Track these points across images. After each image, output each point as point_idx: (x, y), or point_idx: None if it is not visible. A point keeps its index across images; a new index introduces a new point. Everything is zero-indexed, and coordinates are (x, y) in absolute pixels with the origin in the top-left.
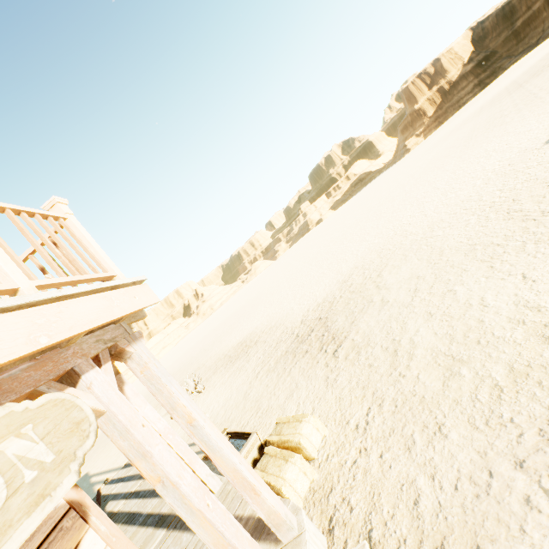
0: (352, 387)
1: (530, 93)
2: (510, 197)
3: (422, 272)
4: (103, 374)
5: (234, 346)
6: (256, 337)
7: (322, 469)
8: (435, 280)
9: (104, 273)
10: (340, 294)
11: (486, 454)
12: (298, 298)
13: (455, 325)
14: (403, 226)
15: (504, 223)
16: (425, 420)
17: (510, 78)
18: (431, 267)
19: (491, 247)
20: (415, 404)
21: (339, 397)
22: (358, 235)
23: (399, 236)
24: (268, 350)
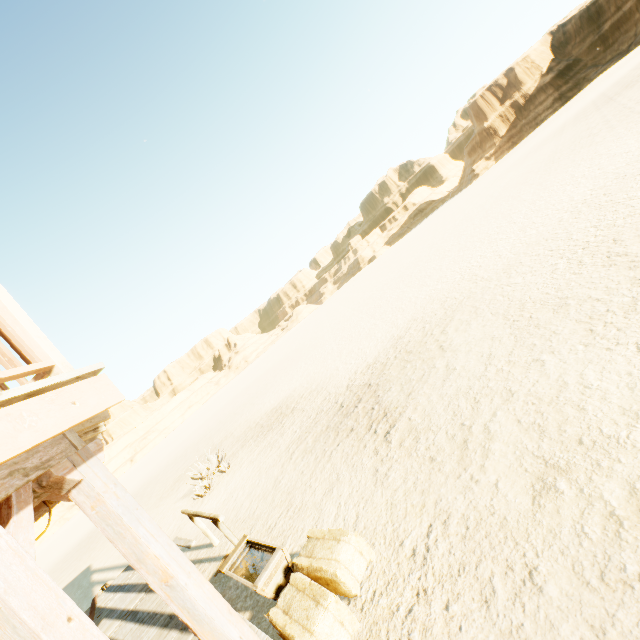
0: (408, 489)
1: (624, 107)
2: (610, 236)
3: (498, 331)
4: (7, 535)
5: (268, 413)
6: (293, 403)
7: (365, 614)
8: (515, 344)
9: (28, 365)
10: (394, 354)
11: (605, 632)
12: (344, 356)
13: (545, 411)
14: (472, 268)
15: (604, 270)
16: (509, 557)
17: (597, 91)
18: (509, 325)
19: (588, 302)
20: (494, 528)
21: (390, 502)
22: (418, 278)
23: (467, 281)
24: (307, 422)
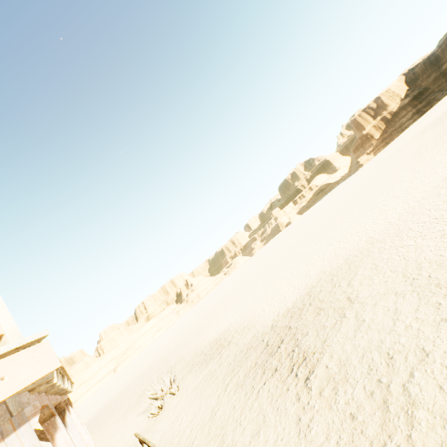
0: None
1: None
2: None
3: (399, 287)
4: None
5: (210, 343)
6: (229, 336)
7: None
8: (419, 302)
9: None
10: (309, 301)
11: None
12: (269, 298)
13: None
14: (367, 232)
15: None
16: None
17: (446, 105)
18: (409, 282)
19: None
20: None
21: None
22: (324, 238)
23: (364, 242)
24: (239, 356)
